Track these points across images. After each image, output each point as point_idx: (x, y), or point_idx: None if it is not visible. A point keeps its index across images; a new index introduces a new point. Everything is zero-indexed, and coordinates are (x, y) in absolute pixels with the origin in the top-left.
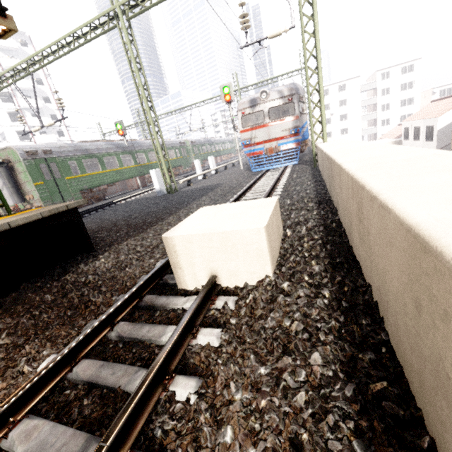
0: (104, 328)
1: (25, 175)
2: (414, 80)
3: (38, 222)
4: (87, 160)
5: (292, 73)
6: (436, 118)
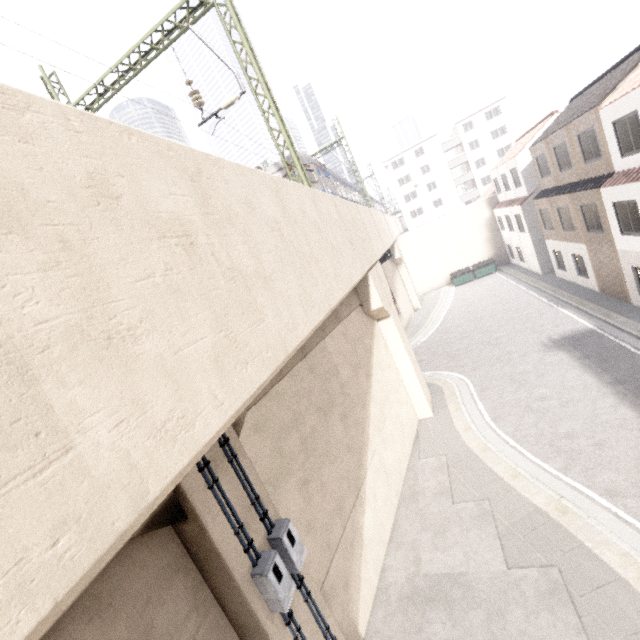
0: None
1: None
2: (505, 124)
3: None
4: None
5: (330, 147)
6: (514, 158)
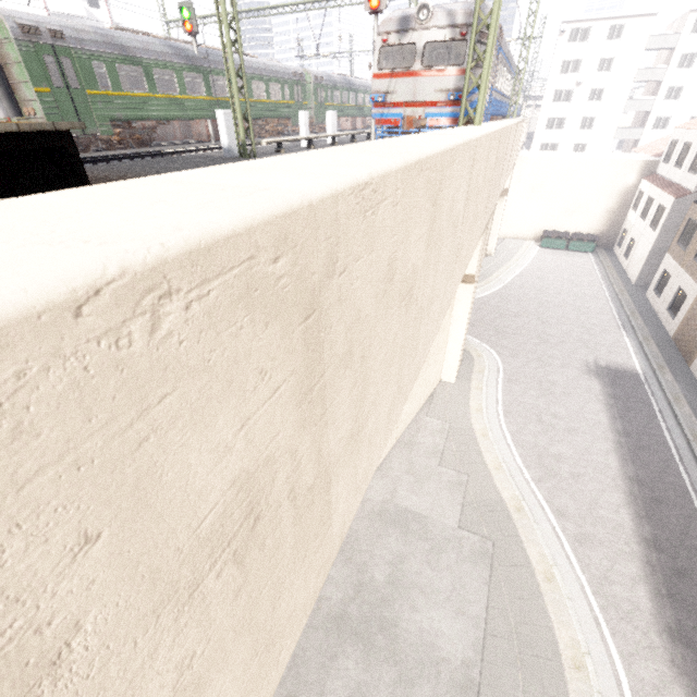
0: None
1: (21, 70)
2: None
3: (15, 136)
4: (129, 68)
5: None
6: None
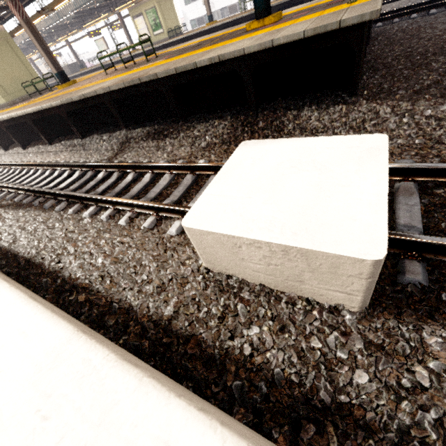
0: (213, 171)
1: None
2: None
3: (305, 40)
4: None
5: None
6: None
